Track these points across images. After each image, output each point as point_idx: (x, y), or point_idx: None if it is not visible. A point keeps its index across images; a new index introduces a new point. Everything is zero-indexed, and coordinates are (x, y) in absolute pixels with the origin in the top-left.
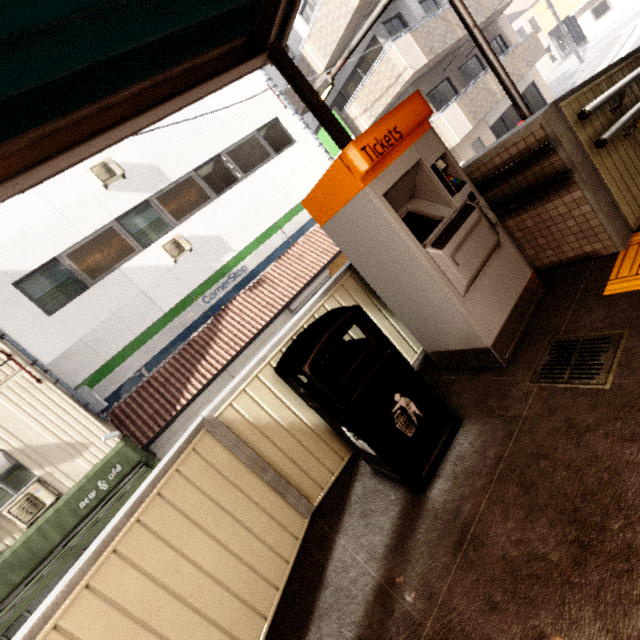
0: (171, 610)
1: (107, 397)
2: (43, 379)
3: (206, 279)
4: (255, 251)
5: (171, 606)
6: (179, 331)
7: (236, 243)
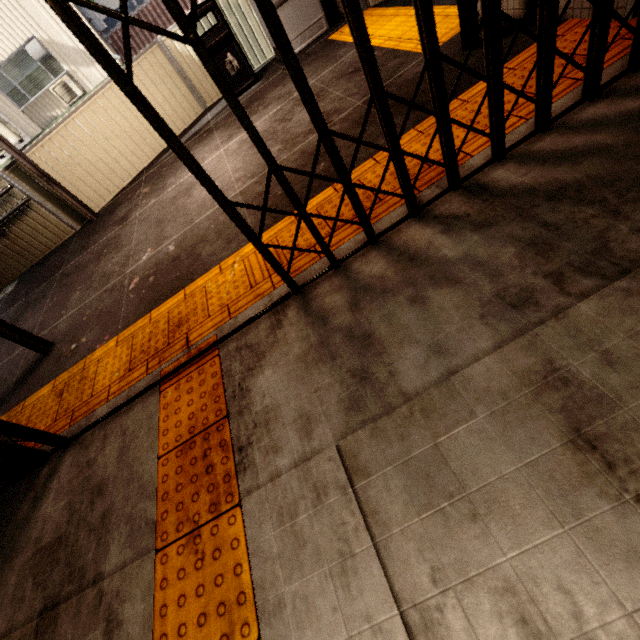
0: None
1: (105, 19)
2: None
3: None
4: None
5: None
6: None
7: None
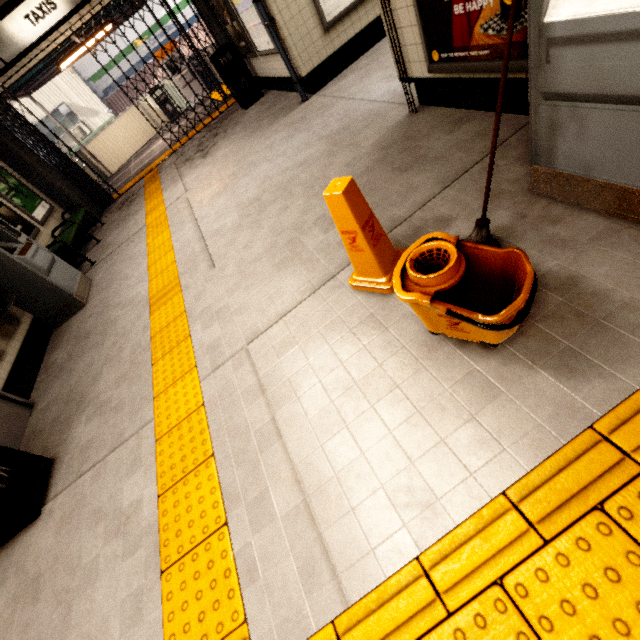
0: (132, 128)
1: (103, 91)
2: (73, 72)
3: (150, 27)
4: (182, 11)
5: (132, 128)
6: (136, 61)
7: (169, 1)
